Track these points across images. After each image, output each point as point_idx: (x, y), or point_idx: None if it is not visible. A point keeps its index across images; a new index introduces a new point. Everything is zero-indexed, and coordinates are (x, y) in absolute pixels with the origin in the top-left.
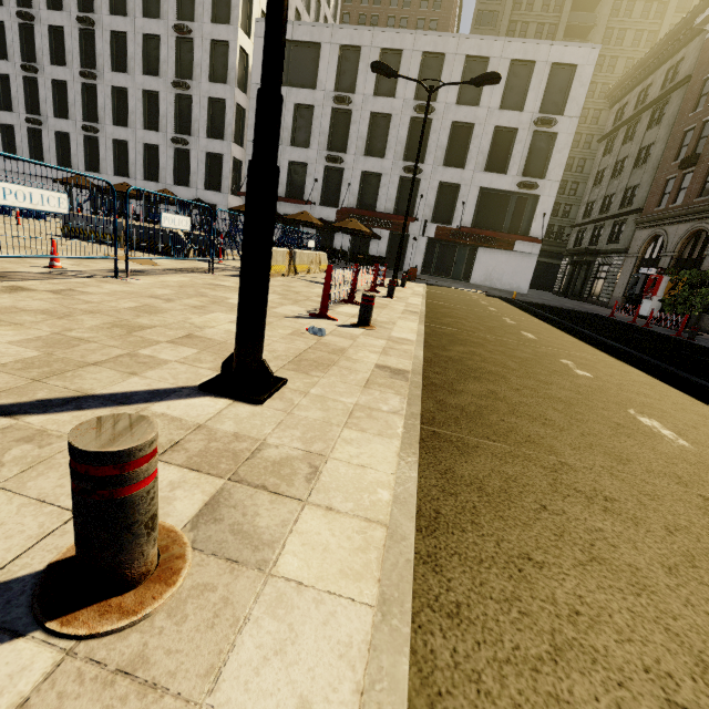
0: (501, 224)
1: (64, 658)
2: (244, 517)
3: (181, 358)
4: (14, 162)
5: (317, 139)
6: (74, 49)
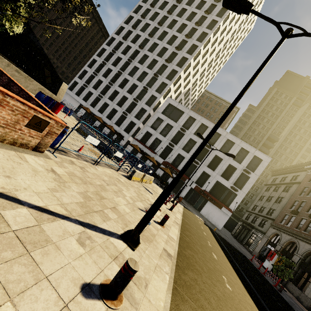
0: (220, 197)
1: (106, 310)
2: (132, 292)
3: (114, 218)
4: (70, 91)
5: (169, 136)
6: (111, 76)
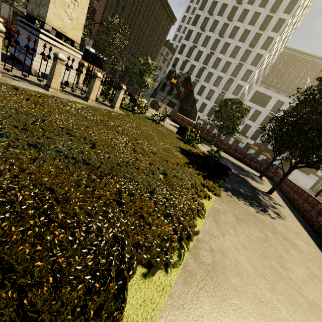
0: None
1: None
2: None
3: None
4: (162, 92)
5: (258, 121)
6: (196, 72)
